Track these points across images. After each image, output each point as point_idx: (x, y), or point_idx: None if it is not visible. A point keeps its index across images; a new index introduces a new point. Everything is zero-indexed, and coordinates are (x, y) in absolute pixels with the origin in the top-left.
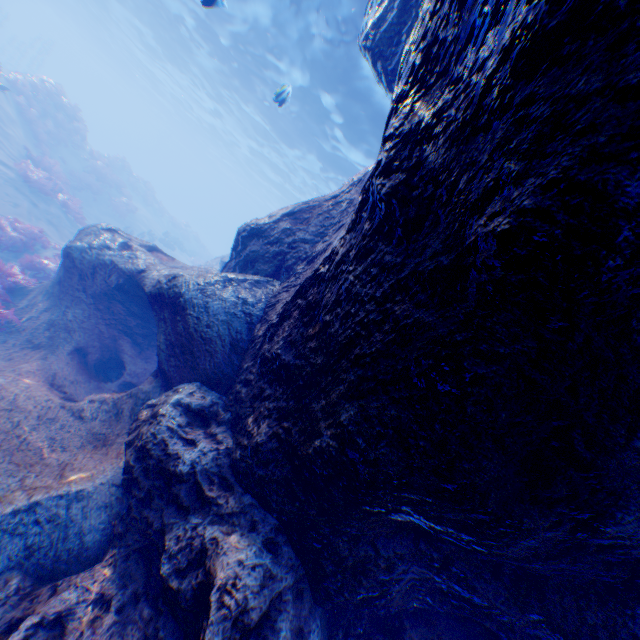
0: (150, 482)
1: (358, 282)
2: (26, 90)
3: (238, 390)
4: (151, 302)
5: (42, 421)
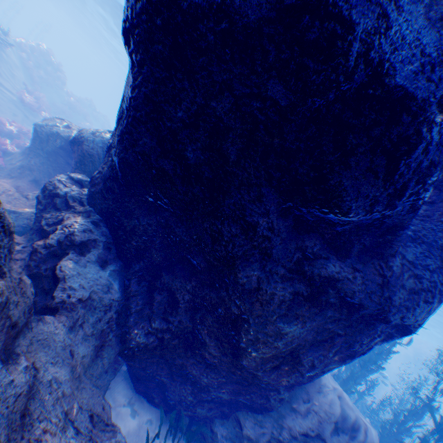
0: (46, 201)
1: (125, 90)
2: (27, 50)
3: None
4: (71, 146)
5: (6, 194)
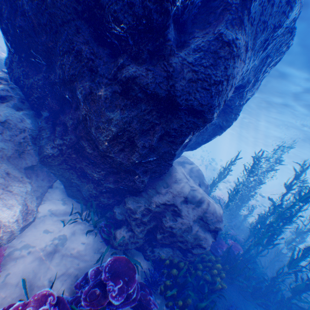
0: None
1: None
2: None
3: None
4: None
5: None
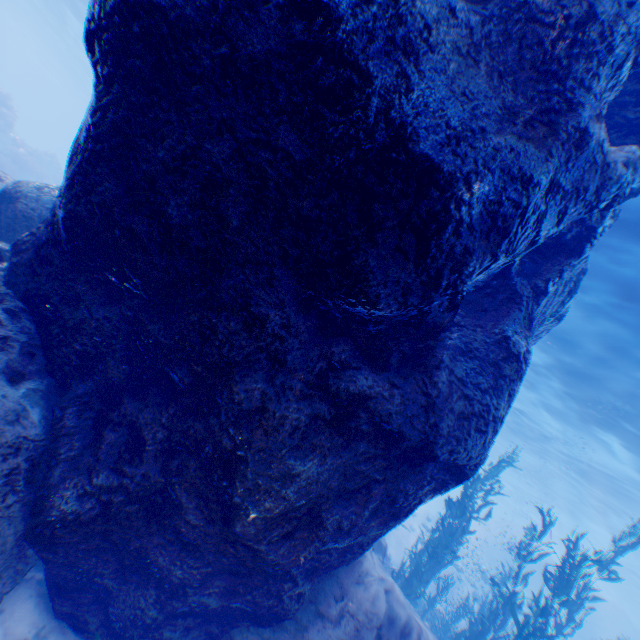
0: None
1: None
2: None
3: None
4: None
5: None
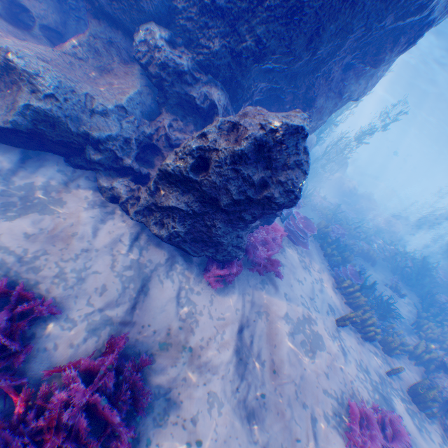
0: (171, 78)
1: None
2: None
3: (182, 25)
4: None
5: (70, 66)
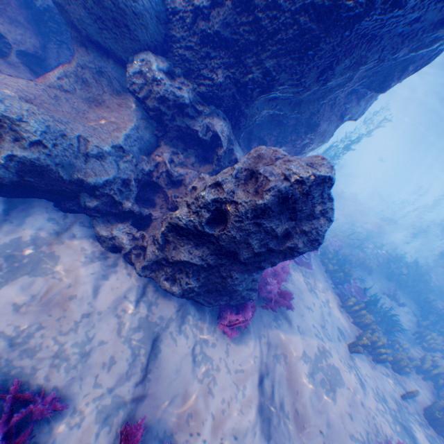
0: (171, 111)
1: None
2: None
3: (181, 54)
4: None
5: (56, 101)
